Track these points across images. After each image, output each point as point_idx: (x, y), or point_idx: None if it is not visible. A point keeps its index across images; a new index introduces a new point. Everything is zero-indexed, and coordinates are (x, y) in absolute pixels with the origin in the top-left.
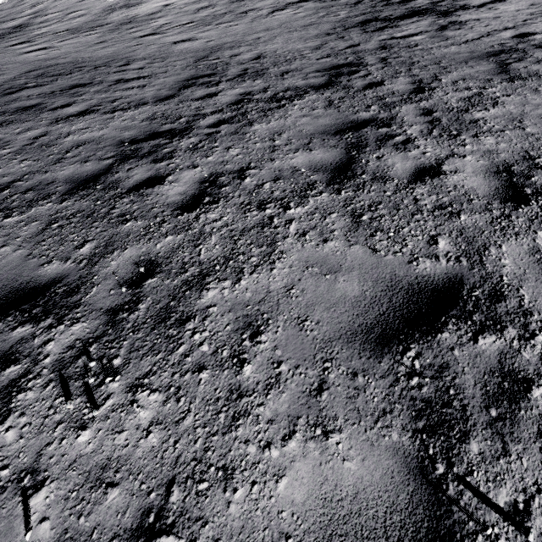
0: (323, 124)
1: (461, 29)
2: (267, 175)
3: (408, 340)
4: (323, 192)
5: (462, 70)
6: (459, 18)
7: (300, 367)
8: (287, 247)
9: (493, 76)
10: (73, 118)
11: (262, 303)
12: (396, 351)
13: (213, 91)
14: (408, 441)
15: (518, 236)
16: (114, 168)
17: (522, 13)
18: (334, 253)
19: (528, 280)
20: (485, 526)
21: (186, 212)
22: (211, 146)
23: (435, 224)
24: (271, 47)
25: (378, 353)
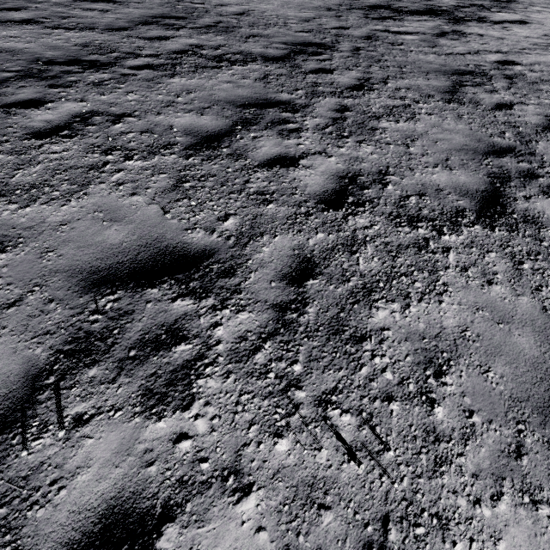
0: (237, 94)
1: (458, 40)
2: (140, 126)
3: (120, 287)
4: (175, 154)
5: (416, 80)
6: (466, 28)
7: (11, 285)
8: (95, 191)
9: (437, 93)
10: (11, 24)
11: (28, 230)
12: (102, 293)
13: (168, 35)
14: (46, 356)
15: (299, 233)
16: (8, 82)
17: (529, 40)
18: (130, 206)
19: (267, 268)
20: (46, 423)
21: (35, 139)
22: (116, 86)
23: (241, 206)
24: (263, 6)
25: (86, 290)
